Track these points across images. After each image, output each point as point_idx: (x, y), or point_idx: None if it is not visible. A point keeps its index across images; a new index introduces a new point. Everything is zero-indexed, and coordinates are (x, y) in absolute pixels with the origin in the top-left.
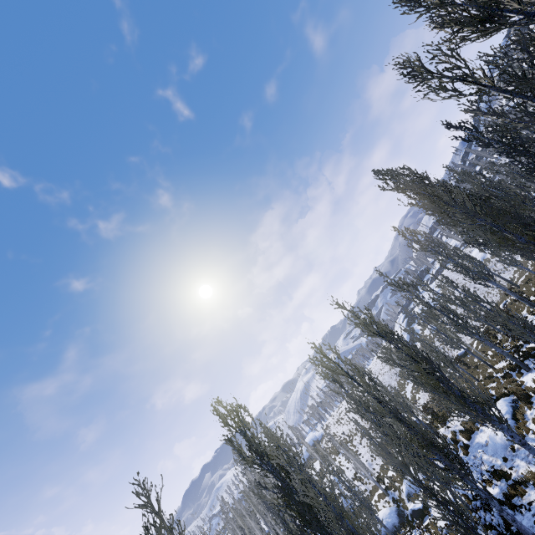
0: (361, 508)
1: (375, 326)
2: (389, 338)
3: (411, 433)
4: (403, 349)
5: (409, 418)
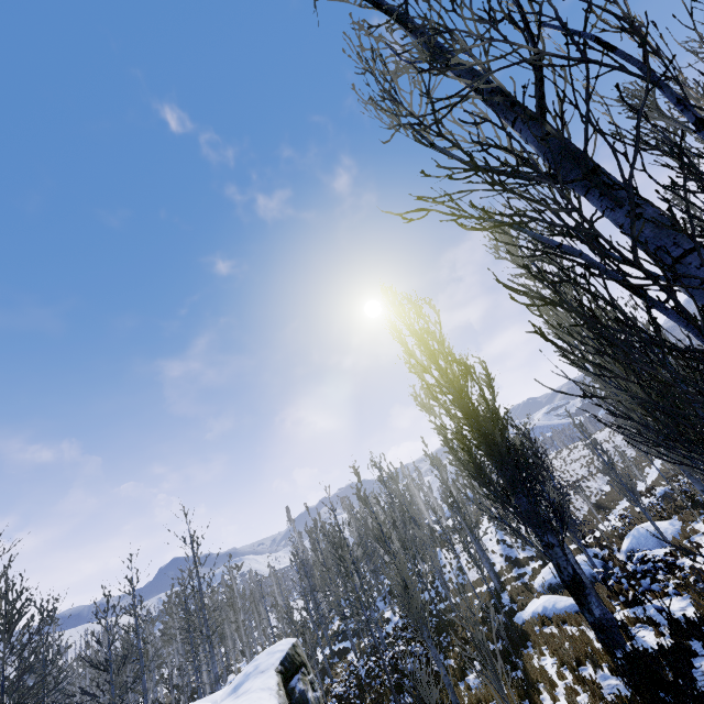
0: (531, 559)
1: None
2: None
3: None
4: None
5: None
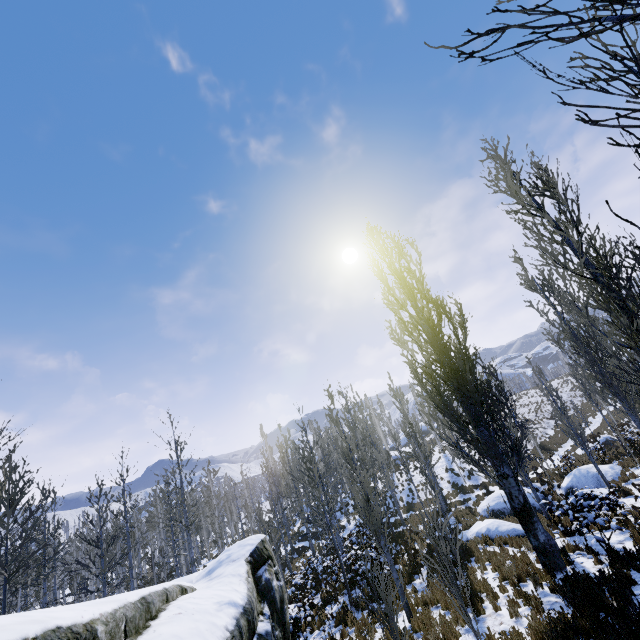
0: (475, 487)
1: None
2: None
3: None
4: None
5: None
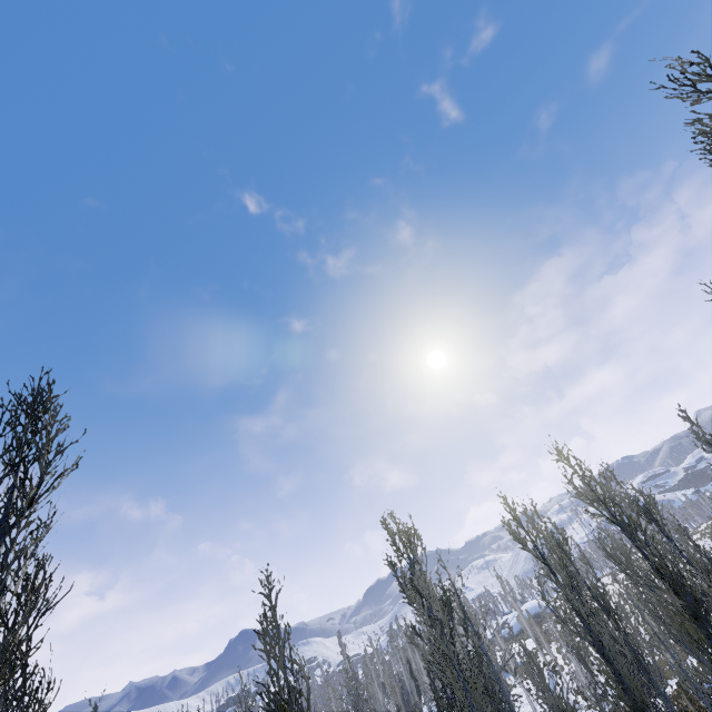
0: None
1: (614, 506)
2: (627, 534)
3: (616, 680)
4: (651, 558)
5: (615, 658)
